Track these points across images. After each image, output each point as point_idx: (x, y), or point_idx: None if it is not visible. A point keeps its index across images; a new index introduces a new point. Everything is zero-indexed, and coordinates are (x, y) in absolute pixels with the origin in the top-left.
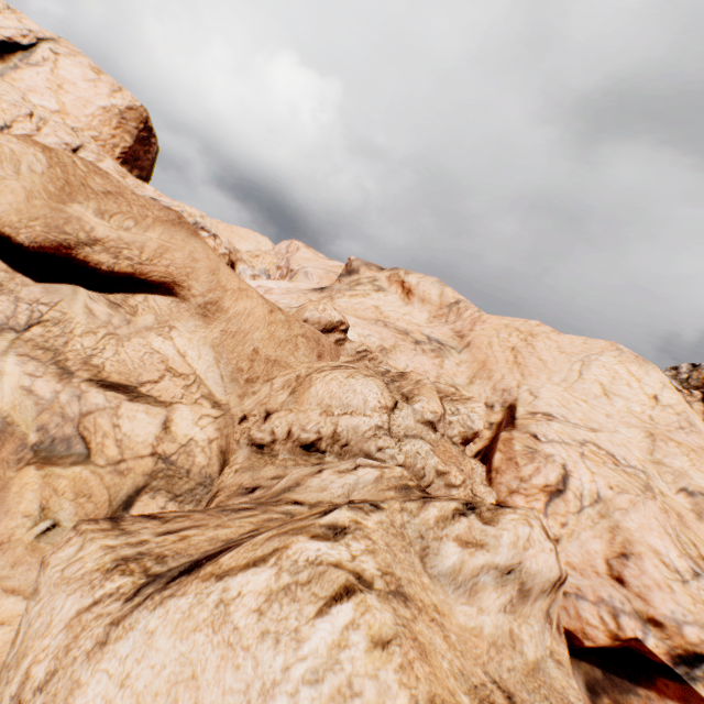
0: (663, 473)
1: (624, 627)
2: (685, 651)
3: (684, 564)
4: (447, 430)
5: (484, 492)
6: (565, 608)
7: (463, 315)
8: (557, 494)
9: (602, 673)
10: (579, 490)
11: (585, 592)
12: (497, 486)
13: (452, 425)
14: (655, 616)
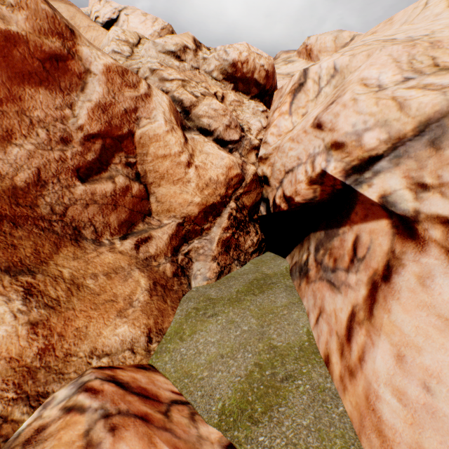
0: None
1: (315, 167)
2: (361, 161)
3: (397, 78)
4: (202, 66)
5: (248, 117)
6: (291, 181)
7: None
8: (299, 89)
9: (324, 233)
10: (317, 74)
11: (302, 158)
12: (268, 115)
13: (208, 62)
14: (337, 140)
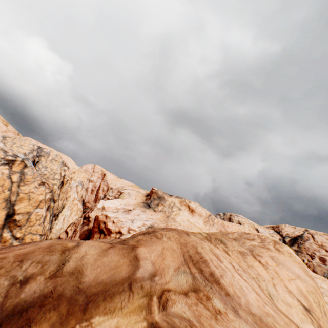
0: (325, 291)
1: None
2: None
3: None
4: None
5: None
6: None
7: (214, 221)
8: None
9: None
10: None
11: None
12: None
13: None
14: None
